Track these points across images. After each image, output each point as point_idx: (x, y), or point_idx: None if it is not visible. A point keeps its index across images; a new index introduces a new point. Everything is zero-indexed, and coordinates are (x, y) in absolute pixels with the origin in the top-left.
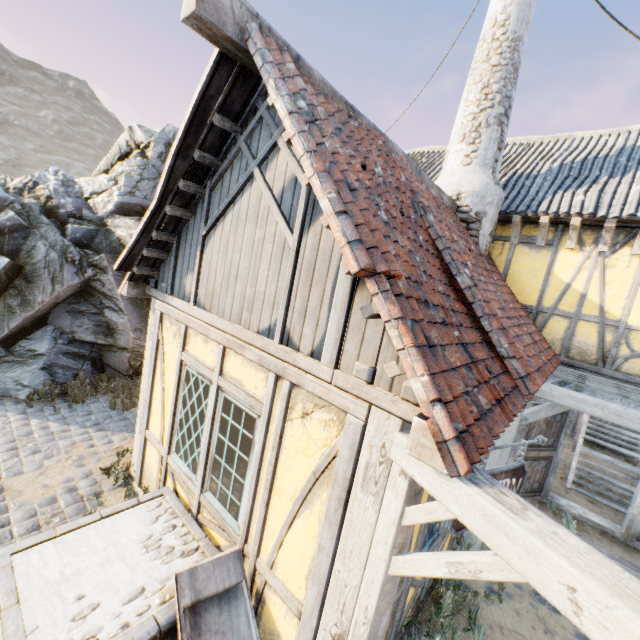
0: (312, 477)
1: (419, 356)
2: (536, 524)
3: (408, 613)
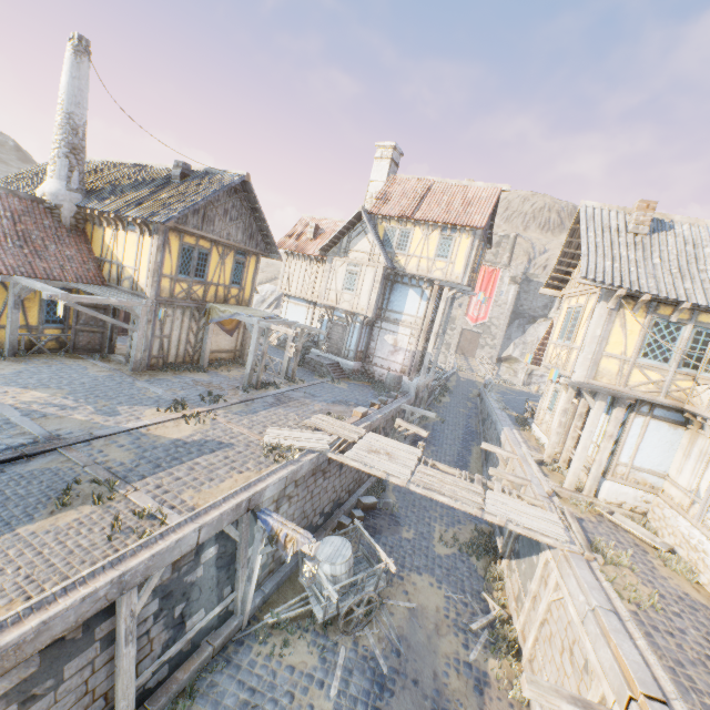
0: None
1: None
2: None
3: None
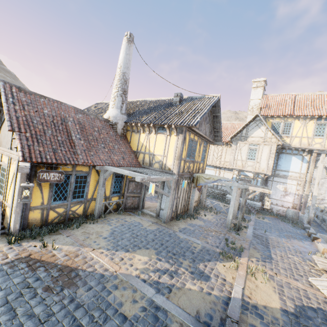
0: (13, 176)
1: (20, 144)
2: (25, 163)
3: (57, 221)
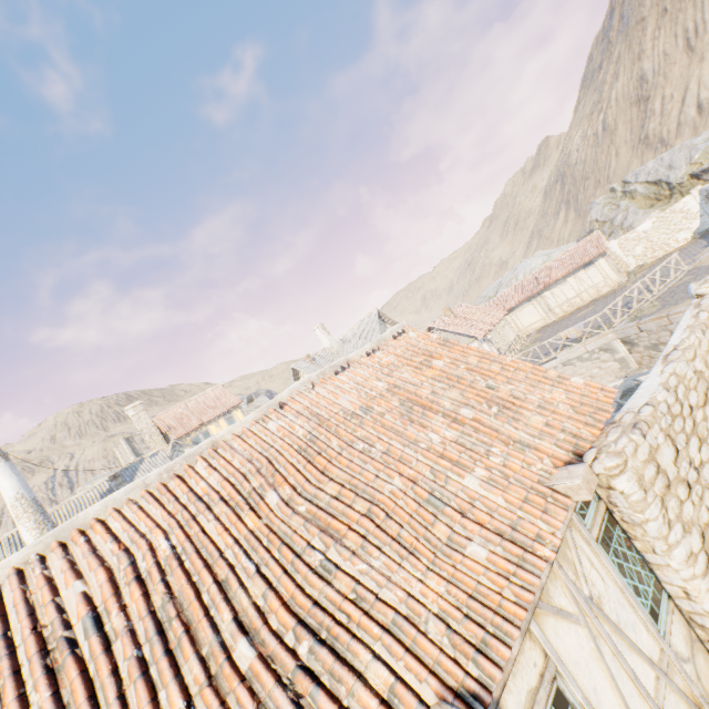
0: None
1: None
2: None
3: None
